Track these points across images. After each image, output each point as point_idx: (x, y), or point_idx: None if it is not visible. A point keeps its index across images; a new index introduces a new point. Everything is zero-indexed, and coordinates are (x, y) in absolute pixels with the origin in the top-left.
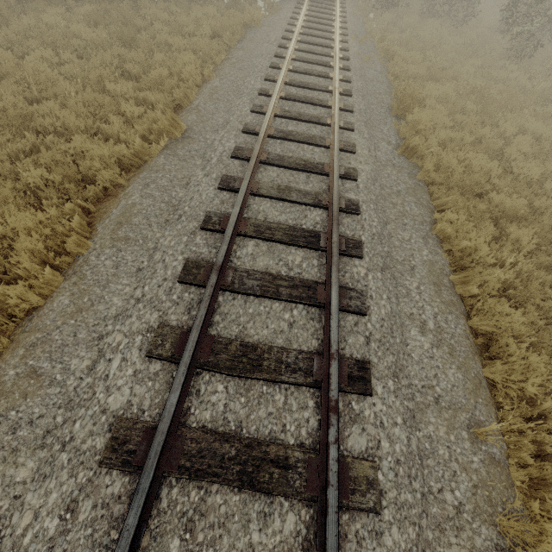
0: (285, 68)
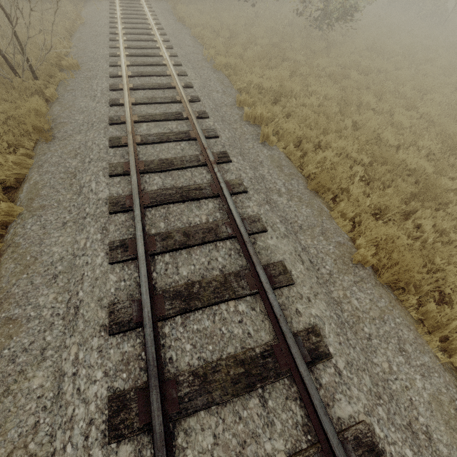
0: (117, 0)
